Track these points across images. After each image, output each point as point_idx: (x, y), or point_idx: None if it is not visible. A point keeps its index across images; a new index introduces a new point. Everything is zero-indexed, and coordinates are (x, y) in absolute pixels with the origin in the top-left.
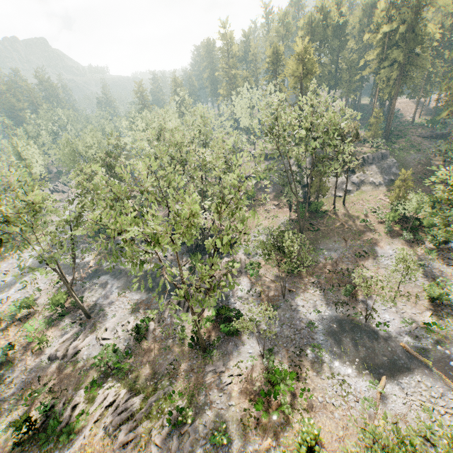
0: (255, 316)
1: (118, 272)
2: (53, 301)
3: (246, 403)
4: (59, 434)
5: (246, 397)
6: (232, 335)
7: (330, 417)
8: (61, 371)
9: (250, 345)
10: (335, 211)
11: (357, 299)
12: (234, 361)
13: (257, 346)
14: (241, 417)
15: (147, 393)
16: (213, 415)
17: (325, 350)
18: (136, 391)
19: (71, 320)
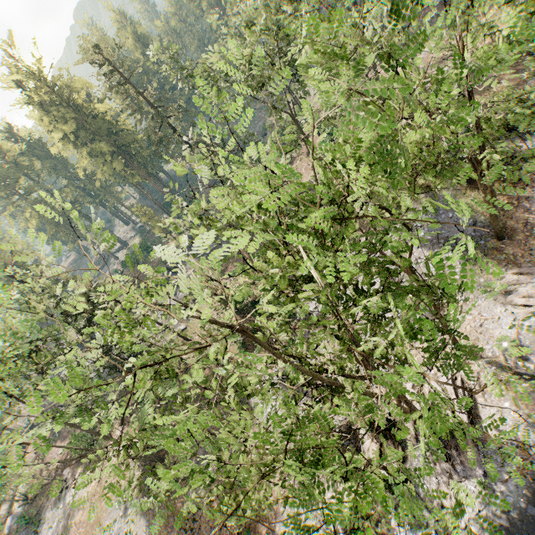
0: None
1: None
2: None
3: None
4: None
5: None
6: None
7: None
8: None
9: None
10: (187, 364)
11: None
12: None
13: None
14: None
15: None
16: None
17: None
18: None
19: None
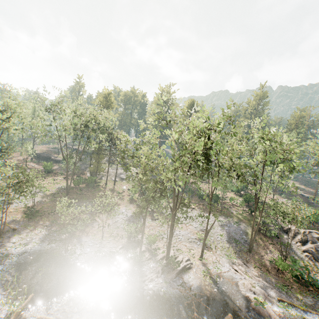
0: None
1: None
2: None
3: None
4: None
5: None
6: None
7: None
8: None
9: None
10: (106, 187)
11: (74, 237)
12: None
13: None
14: None
15: None
16: None
17: None
18: None
19: None
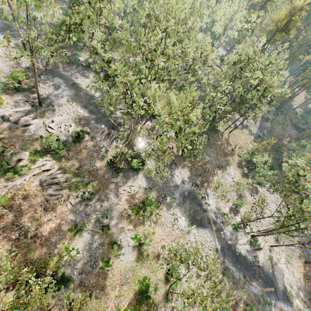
0: (150, 167)
1: (71, 83)
2: (14, 75)
3: (127, 207)
4: (6, 170)
5: (128, 204)
6: (134, 170)
7: (163, 230)
8: (12, 132)
9: (141, 180)
10: (223, 134)
11: (203, 186)
12: (129, 184)
13: (145, 183)
14: (121, 211)
15: (72, 175)
16: (107, 204)
17: (176, 202)
18: (65, 170)
19: (25, 98)
